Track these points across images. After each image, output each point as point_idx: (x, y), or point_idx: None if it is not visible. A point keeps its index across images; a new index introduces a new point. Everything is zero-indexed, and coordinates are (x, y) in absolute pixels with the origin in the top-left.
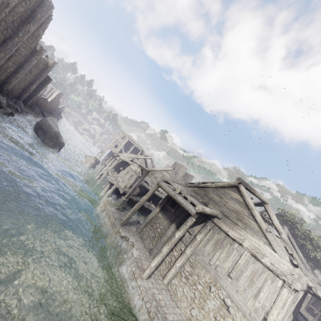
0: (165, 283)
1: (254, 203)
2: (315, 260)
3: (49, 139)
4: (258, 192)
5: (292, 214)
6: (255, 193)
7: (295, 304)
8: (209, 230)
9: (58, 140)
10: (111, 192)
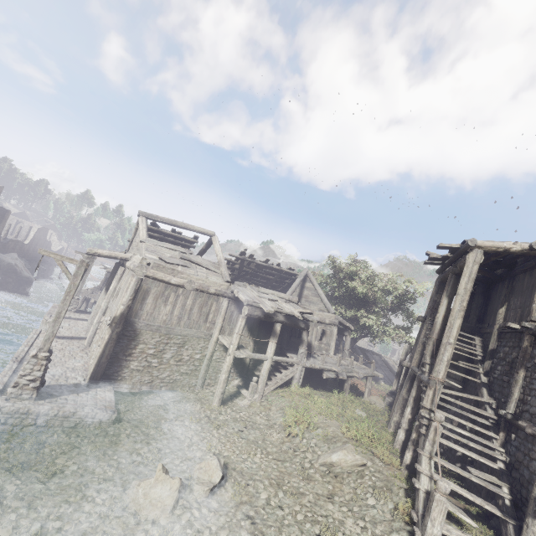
0: (86, 344)
1: (207, 242)
2: (376, 302)
3: (4, 276)
4: (183, 223)
5: (353, 260)
6: (177, 224)
7: (221, 315)
8: (120, 275)
9: (18, 275)
10: (79, 305)
